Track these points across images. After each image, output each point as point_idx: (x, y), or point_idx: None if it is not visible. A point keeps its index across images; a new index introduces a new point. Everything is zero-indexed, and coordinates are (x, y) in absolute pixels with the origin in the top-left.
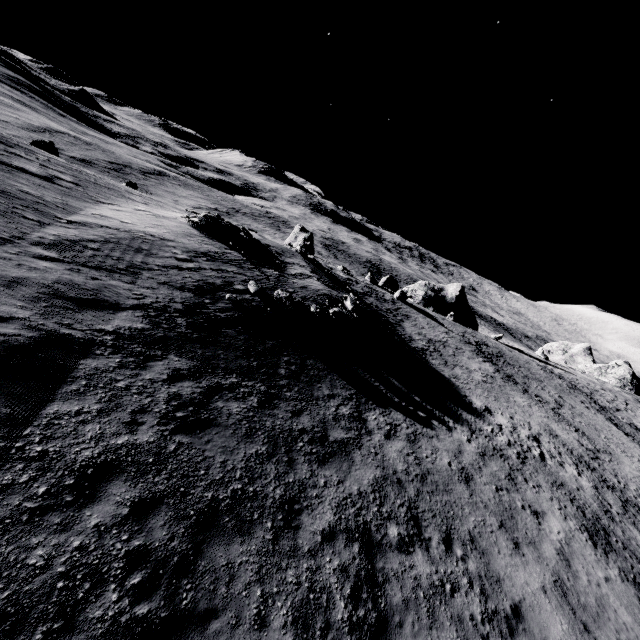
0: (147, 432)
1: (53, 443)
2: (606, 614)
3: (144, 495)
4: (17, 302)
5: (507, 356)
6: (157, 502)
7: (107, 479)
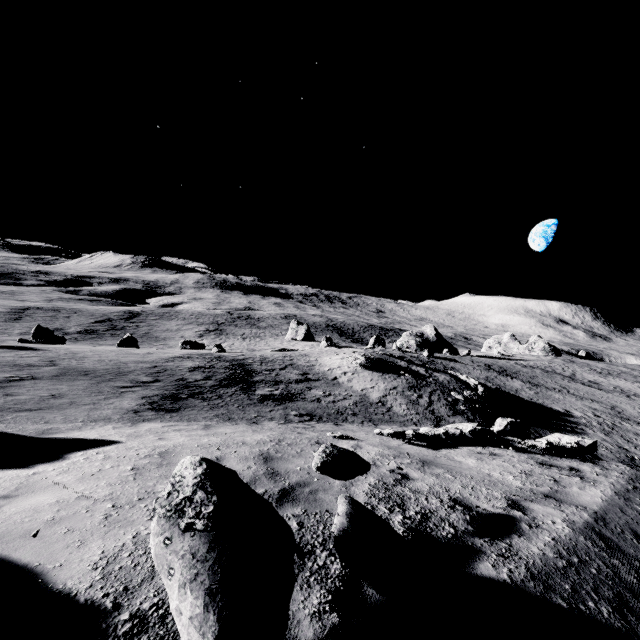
0: None
1: None
2: None
3: None
4: None
5: (504, 367)
6: None
7: None
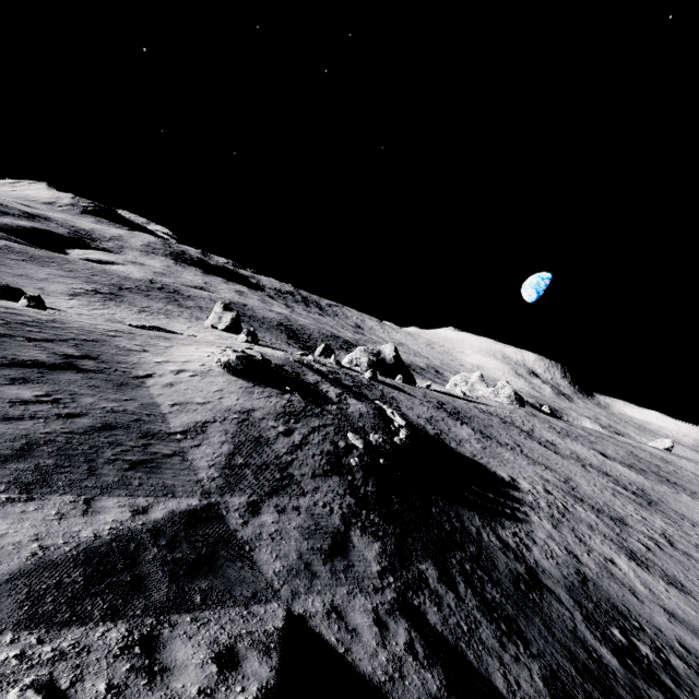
0: (527, 661)
1: None
2: (689, 617)
3: None
4: (341, 590)
5: (460, 409)
6: None
7: None
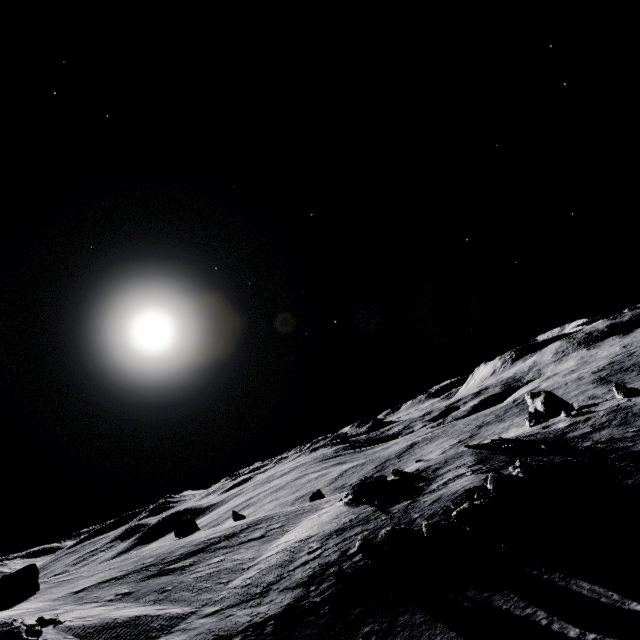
0: None
1: None
2: None
3: None
4: None
5: None
6: None
7: None
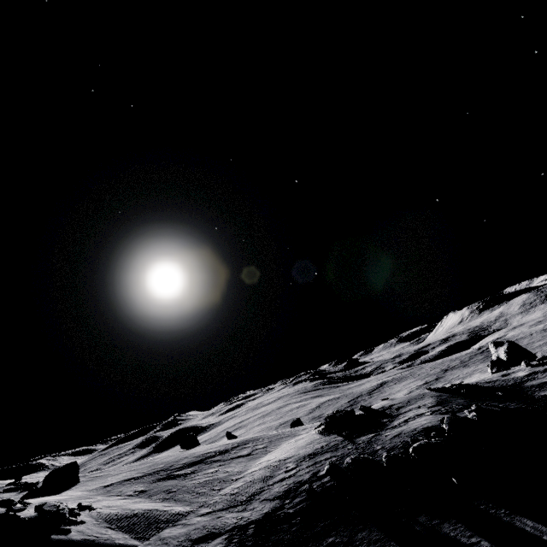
0: None
1: None
2: None
3: None
4: None
5: None
6: None
7: None
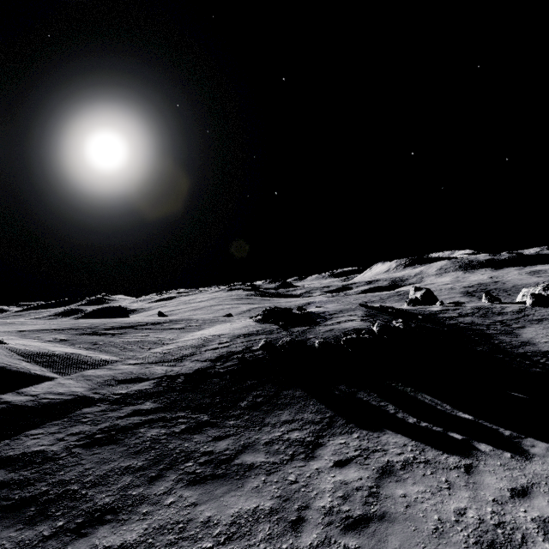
0: (61, 445)
1: (5, 447)
2: None
3: (5, 480)
4: (85, 385)
5: None
6: (6, 485)
7: (0, 467)
